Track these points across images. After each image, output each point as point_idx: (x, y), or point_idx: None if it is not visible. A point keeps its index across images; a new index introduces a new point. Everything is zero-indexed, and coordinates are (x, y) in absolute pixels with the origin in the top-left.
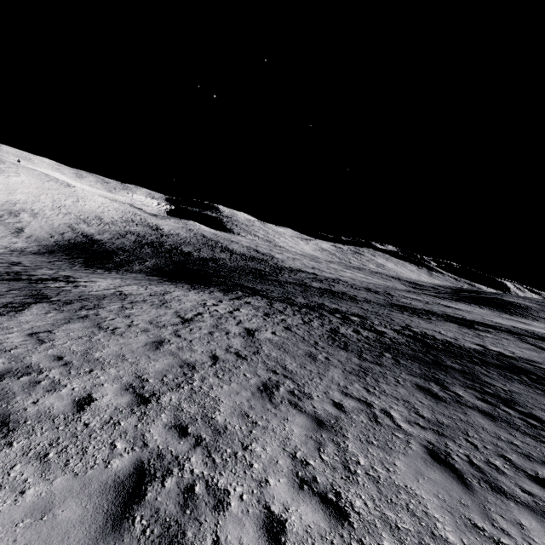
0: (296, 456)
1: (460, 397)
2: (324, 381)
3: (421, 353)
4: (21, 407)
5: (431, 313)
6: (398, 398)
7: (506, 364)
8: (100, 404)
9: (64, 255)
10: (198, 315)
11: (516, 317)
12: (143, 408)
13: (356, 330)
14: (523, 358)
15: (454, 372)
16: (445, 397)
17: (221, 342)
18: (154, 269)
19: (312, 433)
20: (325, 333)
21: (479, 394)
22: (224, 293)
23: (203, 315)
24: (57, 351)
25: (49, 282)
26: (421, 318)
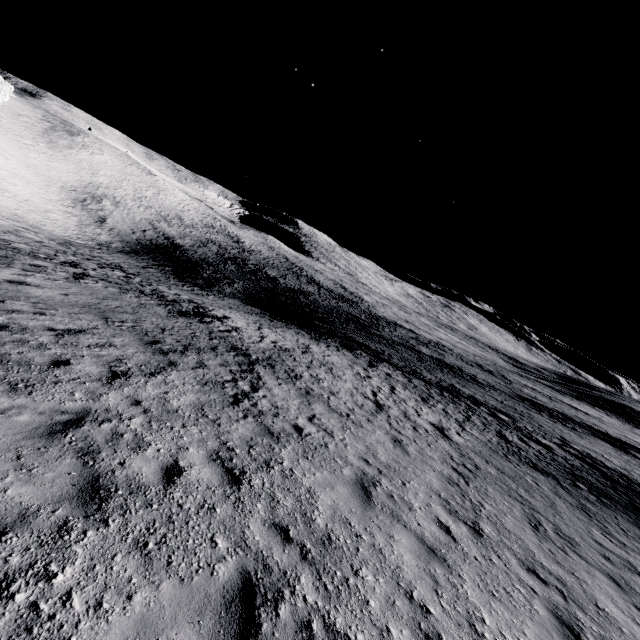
0: (638, 622)
1: None
2: (566, 520)
3: (611, 489)
4: (418, 530)
5: (569, 420)
6: None
7: None
8: (457, 533)
9: (151, 260)
10: (376, 395)
11: None
12: (485, 541)
13: (521, 439)
14: None
15: None
16: None
17: (438, 446)
18: (246, 295)
19: (623, 595)
20: (499, 440)
21: None
22: (350, 352)
23: (379, 396)
24: (353, 450)
25: (208, 319)
26: (565, 426)
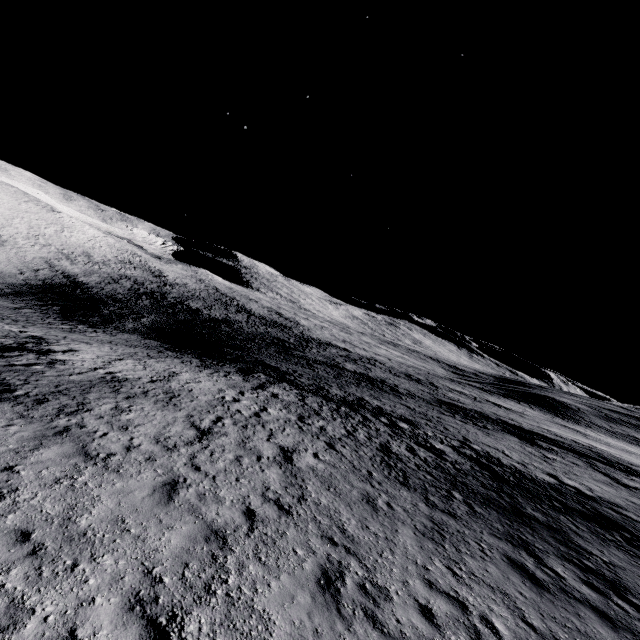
0: None
1: (562, 579)
2: (397, 555)
3: (494, 492)
4: None
5: (484, 418)
6: (493, 588)
7: (590, 510)
8: None
9: (35, 300)
10: (218, 421)
11: (569, 422)
12: None
13: (410, 448)
14: (604, 500)
15: (540, 528)
16: (546, 580)
17: (254, 479)
18: (152, 329)
19: None
20: (376, 453)
21: (581, 573)
22: (243, 376)
23: (223, 421)
24: (21, 517)
25: (14, 353)
26: (476, 425)
